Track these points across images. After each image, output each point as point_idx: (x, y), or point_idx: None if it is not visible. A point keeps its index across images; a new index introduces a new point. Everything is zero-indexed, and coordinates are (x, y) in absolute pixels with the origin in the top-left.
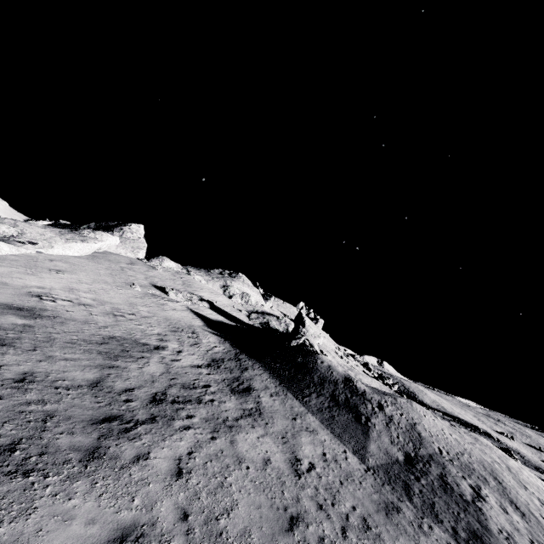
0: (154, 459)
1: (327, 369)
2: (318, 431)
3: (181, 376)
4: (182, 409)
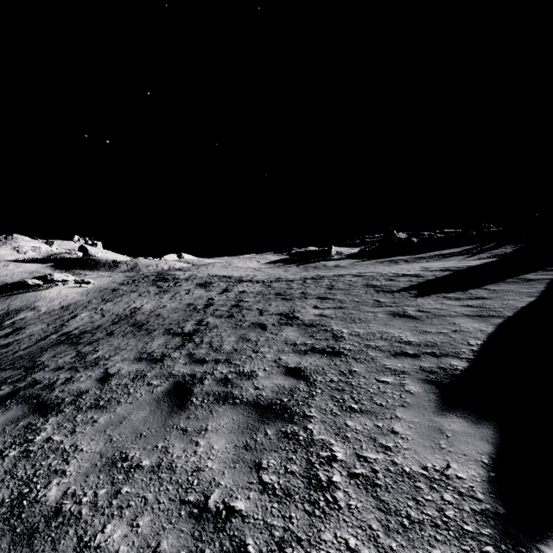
0: None
1: (106, 261)
2: (106, 272)
3: None
4: None
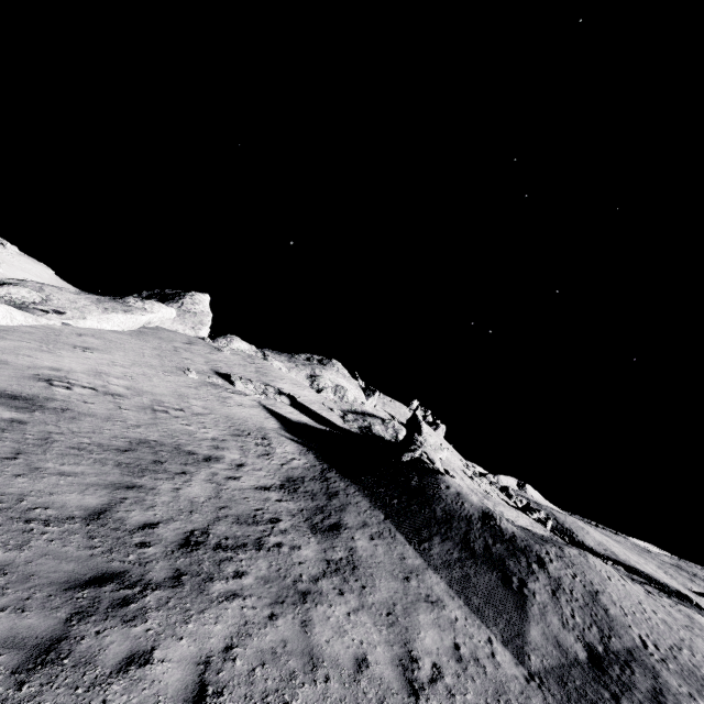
0: (159, 663)
1: (455, 498)
2: (444, 601)
3: (237, 503)
4: (229, 560)
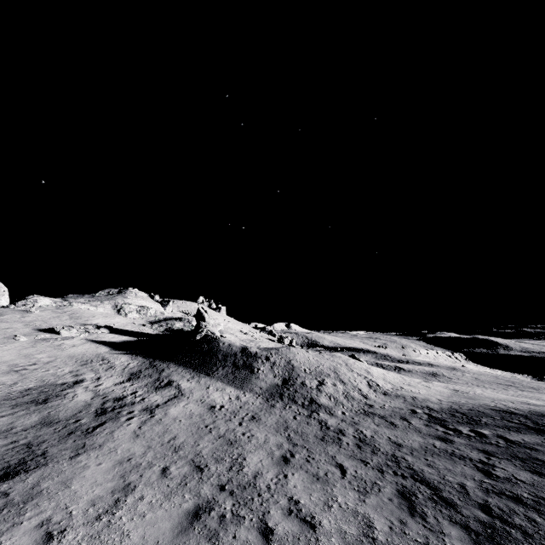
0: (118, 437)
1: (228, 347)
2: (225, 389)
3: (110, 394)
4: (122, 411)
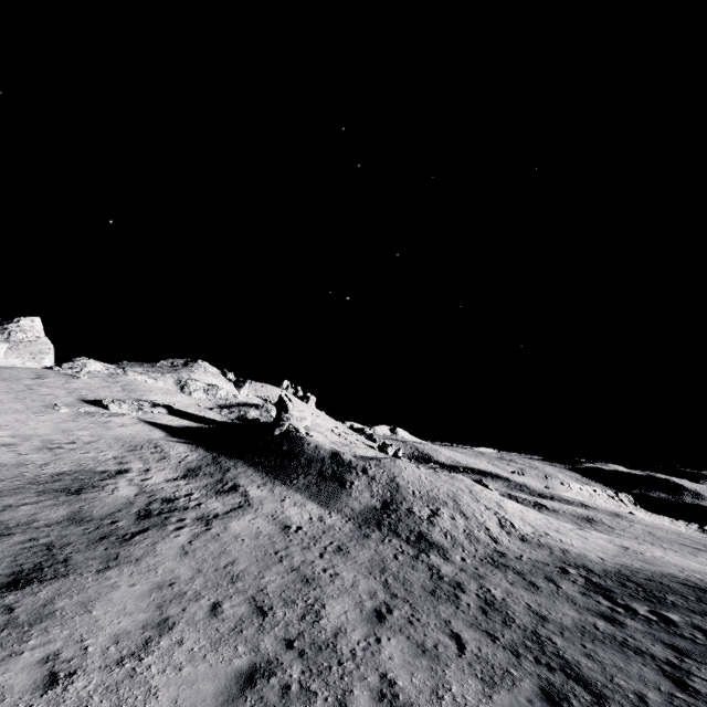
0: (161, 551)
1: (314, 449)
2: (306, 504)
3: (158, 492)
4: (171, 517)
